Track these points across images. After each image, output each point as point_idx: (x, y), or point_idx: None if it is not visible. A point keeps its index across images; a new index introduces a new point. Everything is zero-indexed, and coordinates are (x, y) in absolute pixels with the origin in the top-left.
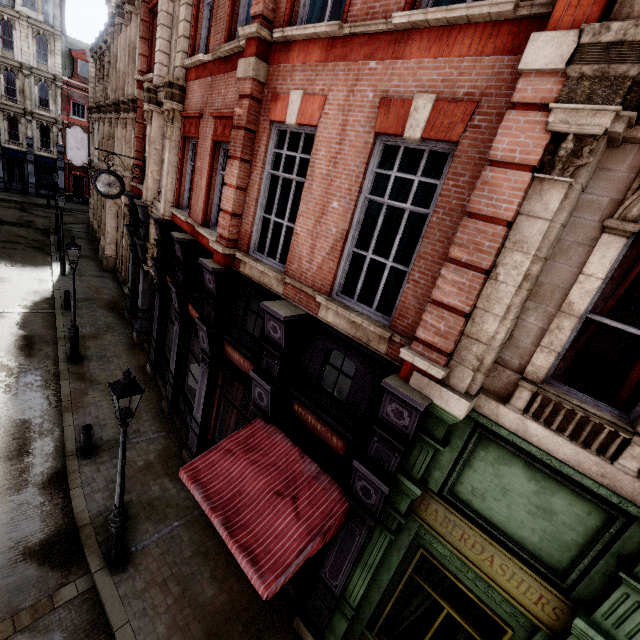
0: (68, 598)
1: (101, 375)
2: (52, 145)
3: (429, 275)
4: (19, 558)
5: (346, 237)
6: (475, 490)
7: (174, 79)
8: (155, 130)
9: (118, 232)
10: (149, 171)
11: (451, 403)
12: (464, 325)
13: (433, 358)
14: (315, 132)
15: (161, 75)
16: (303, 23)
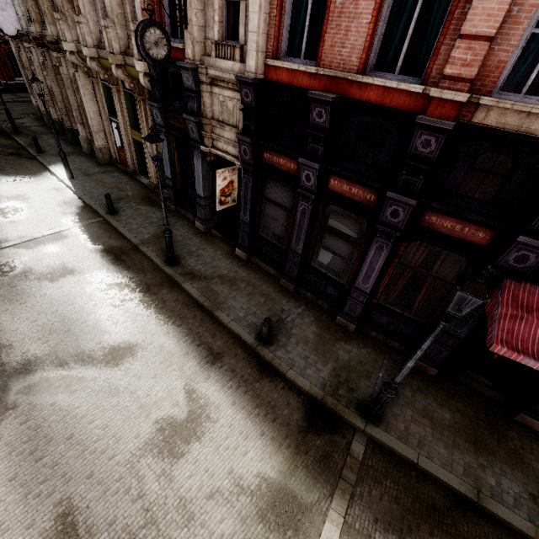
0: (362, 452)
1: (207, 270)
2: None
3: None
4: (301, 436)
5: None
6: None
7: None
8: None
9: (103, 116)
10: (193, 13)
11: None
12: None
13: None
14: None
15: None
16: None
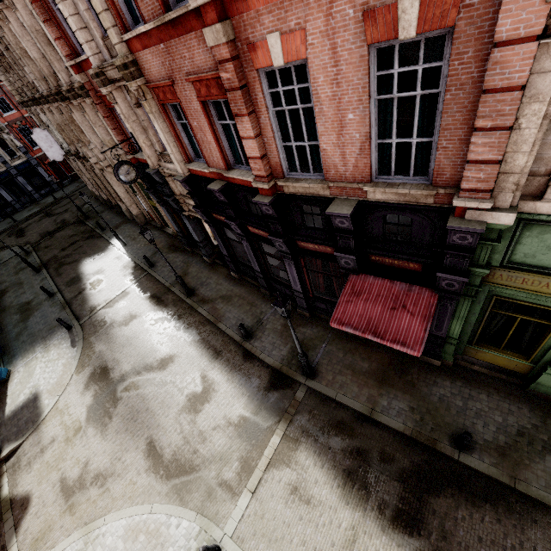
0: (302, 396)
1: (212, 294)
2: (15, 151)
3: (455, 139)
4: (265, 392)
5: (370, 137)
6: (526, 255)
7: (125, 59)
8: (123, 106)
9: (130, 194)
10: (141, 143)
11: (501, 219)
12: (499, 168)
13: (479, 197)
14: (304, 62)
15: (94, 53)
16: None
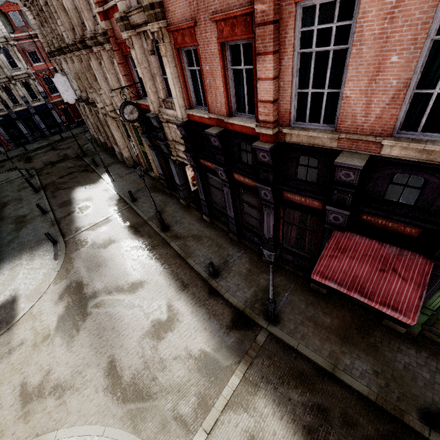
0: (263, 340)
1: (185, 232)
2: (37, 94)
3: None
4: (227, 331)
5: (409, 84)
6: None
7: None
8: (138, 52)
9: (124, 139)
10: (148, 88)
11: None
12: None
13: None
14: None
15: None
16: None
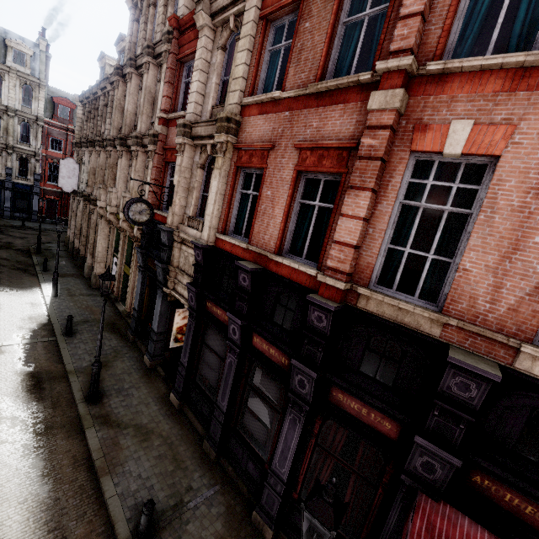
0: None
1: (126, 414)
2: (29, 174)
3: None
4: None
5: None
6: None
7: (232, 114)
8: (186, 161)
9: (109, 251)
10: (177, 198)
11: None
12: None
13: None
14: (486, 162)
15: (195, 112)
16: (449, 58)
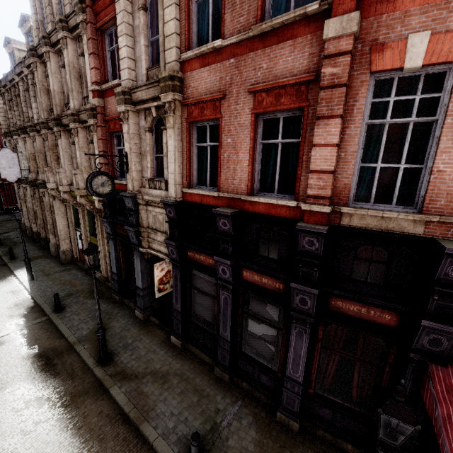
0: None
1: (139, 365)
2: None
3: None
4: None
5: None
6: None
7: (175, 72)
8: (132, 127)
9: (70, 227)
10: (132, 164)
11: None
12: None
13: None
14: (445, 69)
15: (131, 78)
16: None
